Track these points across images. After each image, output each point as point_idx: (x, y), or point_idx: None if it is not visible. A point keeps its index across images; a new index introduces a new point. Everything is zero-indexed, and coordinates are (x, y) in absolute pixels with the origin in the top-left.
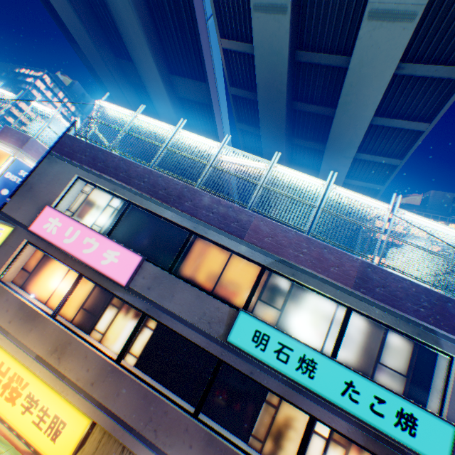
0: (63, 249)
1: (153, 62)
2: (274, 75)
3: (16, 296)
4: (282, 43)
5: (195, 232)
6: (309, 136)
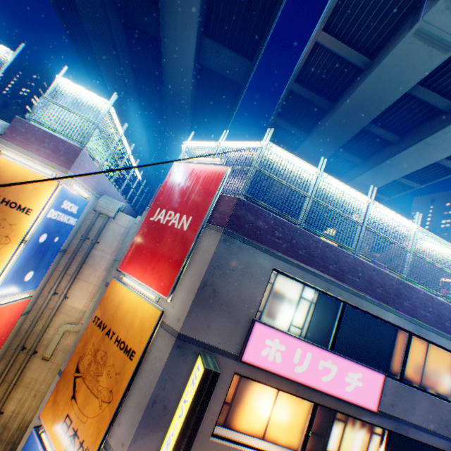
0: (297, 380)
1: (196, 18)
2: (376, 99)
3: None
4: (415, 76)
5: (412, 332)
6: (351, 148)
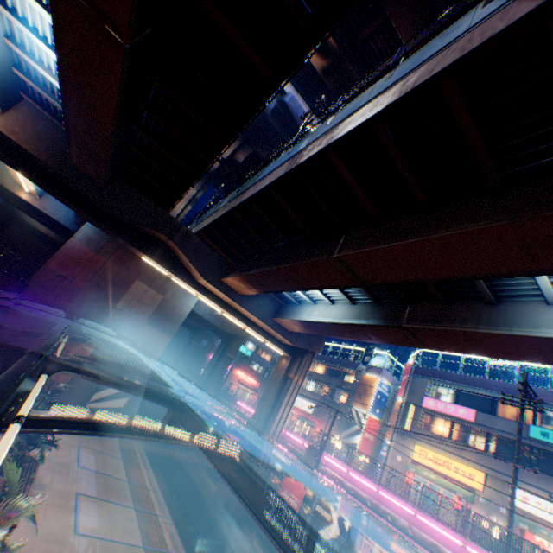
0: (439, 411)
1: None
2: None
3: (429, 431)
4: None
5: (493, 396)
6: None
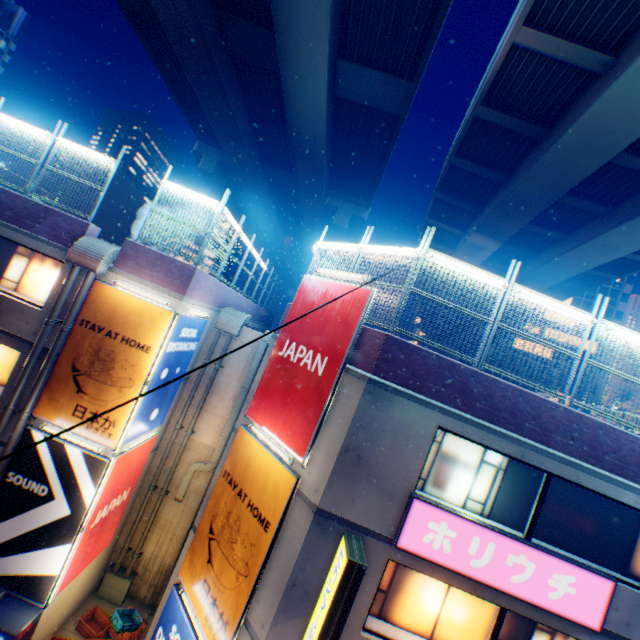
0: (473, 577)
1: (325, 42)
2: (626, 120)
3: None
4: None
5: None
6: (586, 191)
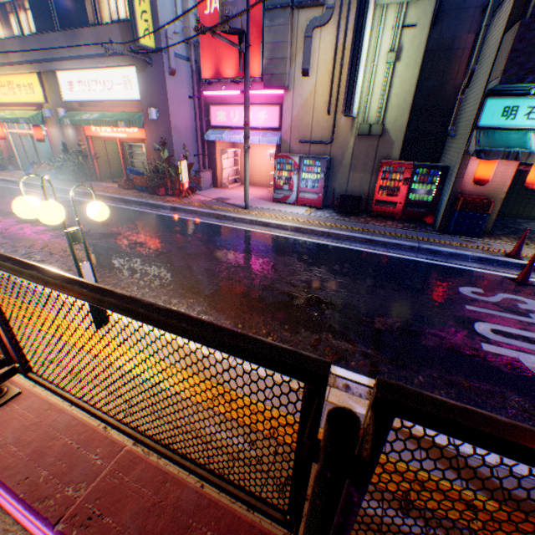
0: None
1: None
2: None
3: None
4: None
5: None
6: None
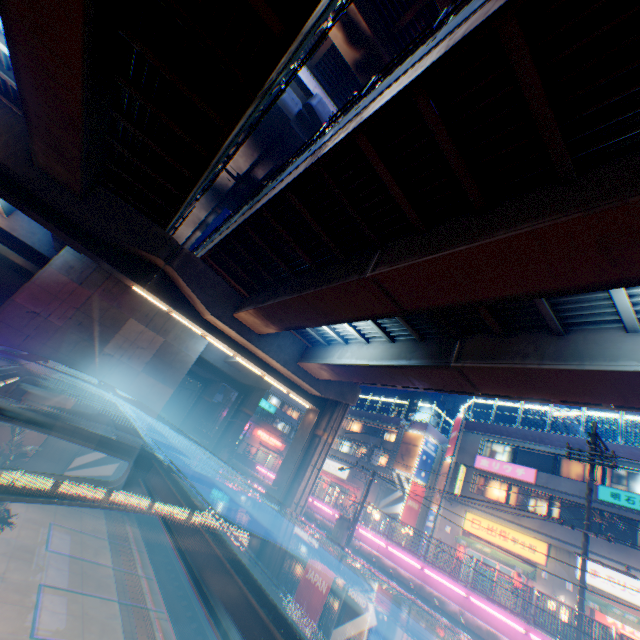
0: (494, 472)
1: None
2: None
3: (483, 496)
4: None
5: (555, 453)
6: None
